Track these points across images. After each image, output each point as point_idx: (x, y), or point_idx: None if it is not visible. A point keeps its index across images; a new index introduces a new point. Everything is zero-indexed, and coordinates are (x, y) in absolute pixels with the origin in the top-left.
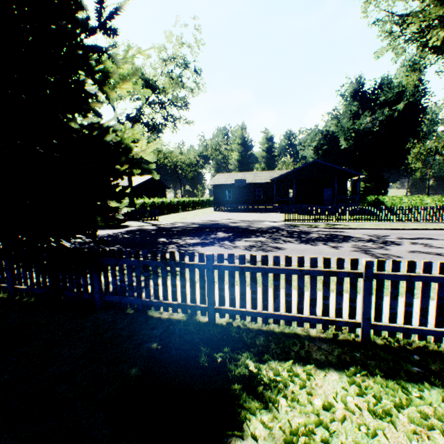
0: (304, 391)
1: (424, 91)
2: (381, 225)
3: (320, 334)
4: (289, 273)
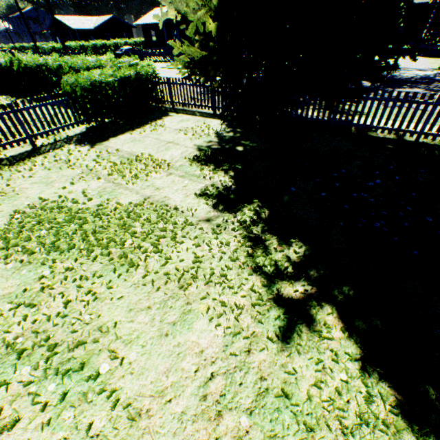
0: None
1: None
2: None
3: None
4: None
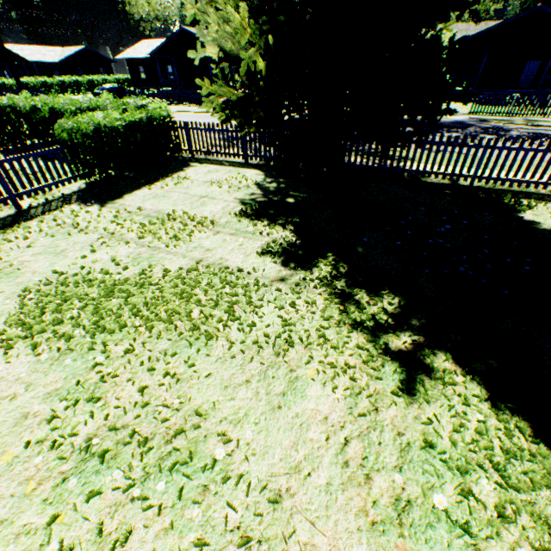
0: (545, 207)
1: None
2: None
3: (547, 193)
4: (546, 153)
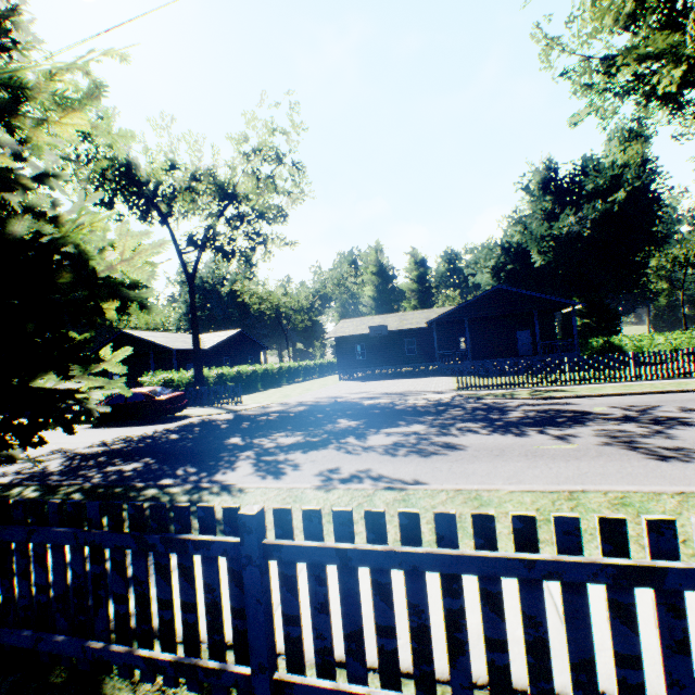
0: None
1: (653, 172)
2: (633, 385)
3: None
4: (492, 573)
